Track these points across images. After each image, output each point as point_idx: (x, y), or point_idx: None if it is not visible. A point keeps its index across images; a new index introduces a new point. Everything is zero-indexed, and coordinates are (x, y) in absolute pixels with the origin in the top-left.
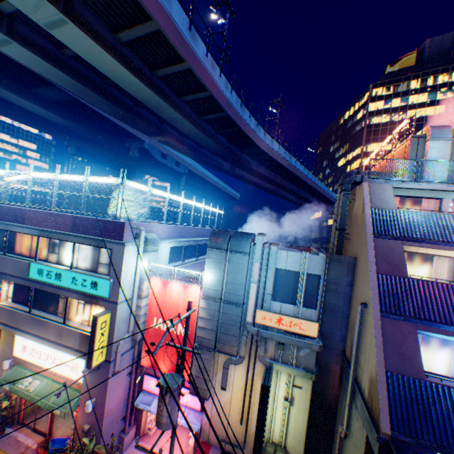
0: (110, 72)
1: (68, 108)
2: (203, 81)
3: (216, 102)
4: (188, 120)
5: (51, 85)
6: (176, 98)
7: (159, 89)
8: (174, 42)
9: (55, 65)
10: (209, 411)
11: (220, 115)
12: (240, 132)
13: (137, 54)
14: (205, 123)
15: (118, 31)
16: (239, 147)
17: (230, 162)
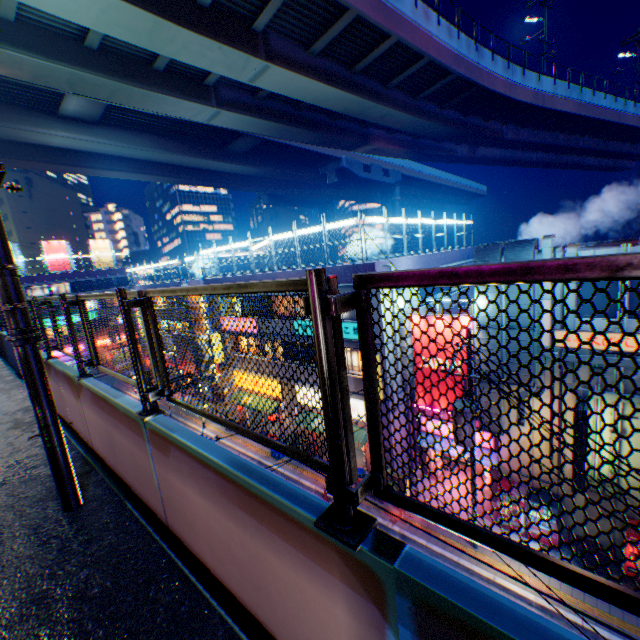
0: (308, 97)
1: (257, 153)
2: (417, 47)
3: (438, 66)
4: (401, 111)
5: (241, 136)
6: (382, 87)
7: (361, 88)
8: (376, 20)
9: (254, 116)
10: (505, 448)
11: (446, 81)
12: (478, 91)
13: (332, 58)
14: (423, 102)
15: (310, 44)
16: (479, 114)
17: (468, 144)
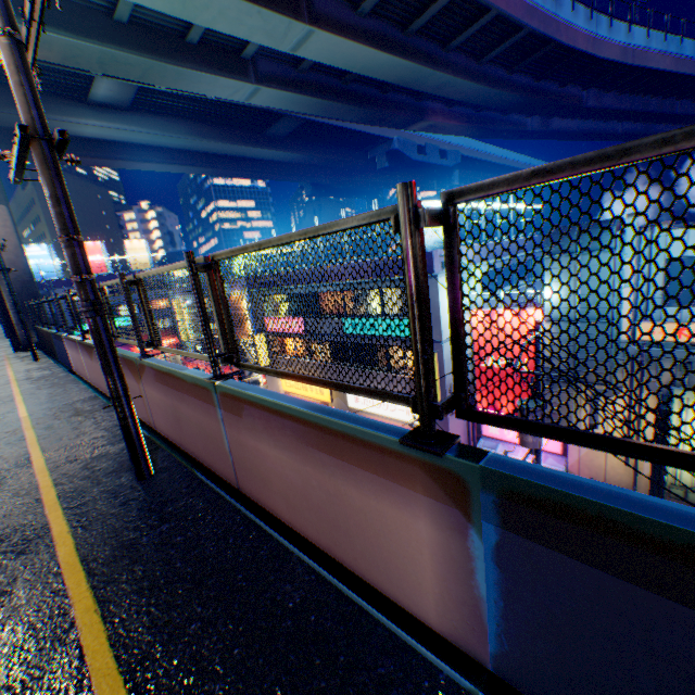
0: (356, 66)
1: (299, 137)
2: None
3: (506, 20)
4: (462, 78)
5: (281, 117)
6: (440, 50)
7: (417, 52)
8: None
9: (297, 91)
10: (574, 452)
11: (516, 38)
12: (555, 49)
13: (383, 18)
14: (488, 66)
15: (359, 2)
16: (555, 77)
17: (540, 114)
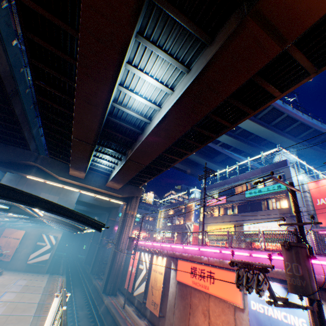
0: (253, 130)
1: (223, 163)
2: (294, 117)
3: (304, 125)
4: (289, 140)
5: (220, 154)
6: (281, 132)
7: (273, 130)
8: (279, 109)
9: (232, 138)
10: None
11: (309, 131)
12: None
13: (262, 121)
14: (299, 140)
15: (256, 116)
16: None
17: None
